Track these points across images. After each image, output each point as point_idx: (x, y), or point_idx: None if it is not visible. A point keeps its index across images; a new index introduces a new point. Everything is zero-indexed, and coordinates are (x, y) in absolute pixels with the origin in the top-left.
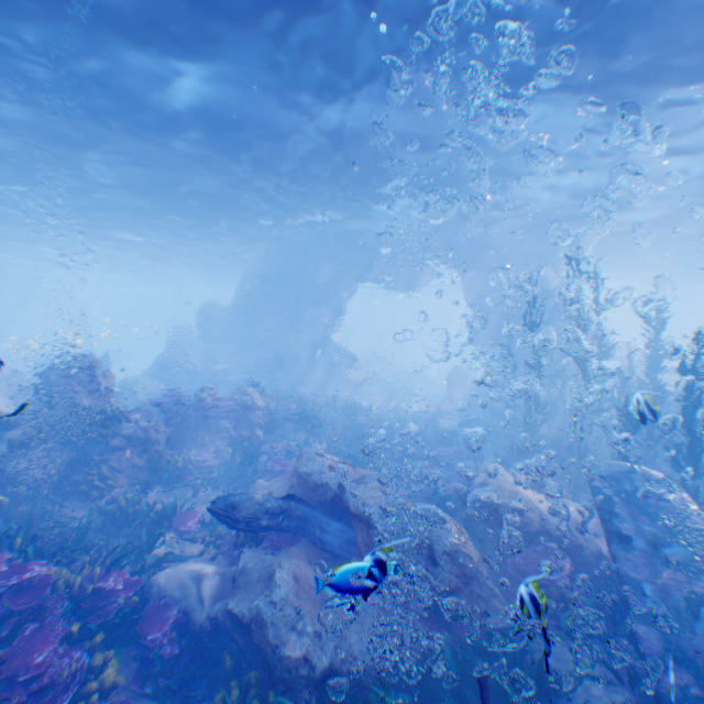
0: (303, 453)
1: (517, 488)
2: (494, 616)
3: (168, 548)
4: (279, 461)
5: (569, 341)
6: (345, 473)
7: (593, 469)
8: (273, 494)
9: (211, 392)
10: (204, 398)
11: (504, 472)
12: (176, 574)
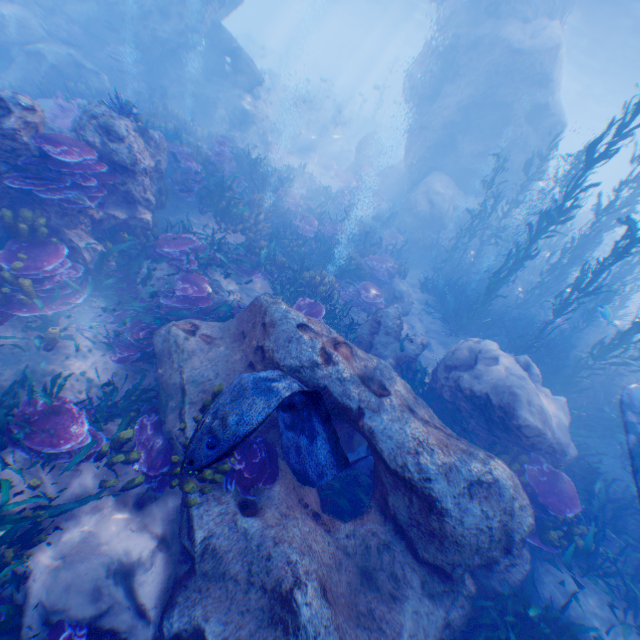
0: (276, 324)
1: (542, 403)
2: (519, 563)
3: (29, 495)
4: (196, 283)
5: (567, 175)
6: (354, 374)
7: (629, 399)
8: (214, 372)
9: (31, 120)
10: (14, 136)
11: (521, 372)
12: (73, 579)
